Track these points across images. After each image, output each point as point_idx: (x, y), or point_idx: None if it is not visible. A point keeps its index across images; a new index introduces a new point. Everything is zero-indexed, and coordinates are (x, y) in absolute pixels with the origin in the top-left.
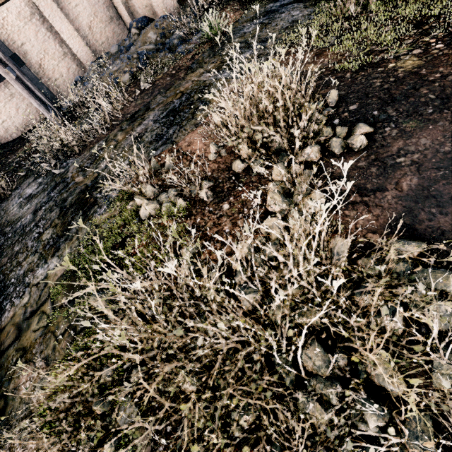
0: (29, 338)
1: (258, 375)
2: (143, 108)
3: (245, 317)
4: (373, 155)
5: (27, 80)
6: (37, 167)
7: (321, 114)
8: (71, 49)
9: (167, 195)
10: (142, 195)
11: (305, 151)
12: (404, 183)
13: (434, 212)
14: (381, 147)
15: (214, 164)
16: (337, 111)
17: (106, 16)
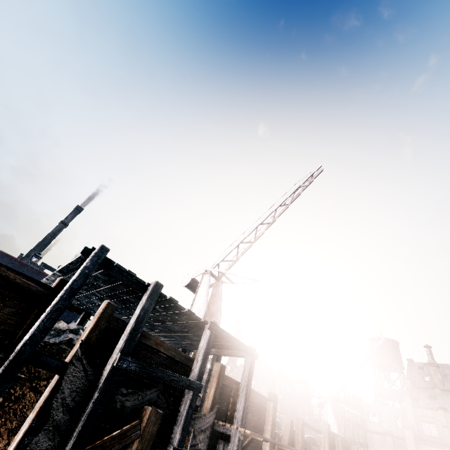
0: None
1: None
2: None
3: None
4: None
5: None
6: None
7: None
8: None
9: None
10: None
11: None
12: None
13: None
14: None
15: None
16: None
17: None
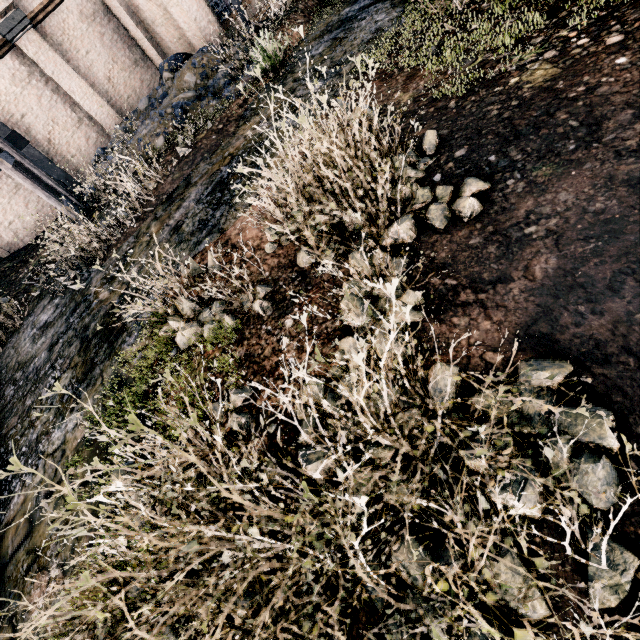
0: (42, 534)
1: (325, 597)
2: (183, 183)
3: (316, 495)
4: (491, 226)
5: (31, 166)
6: (53, 282)
7: (415, 168)
8: (88, 112)
9: (211, 312)
10: (178, 316)
11: (392, 230)
12: (537, 268)
13: (583, 312)
14: (502, 212)
15: (273, 258)
16: (438, 161)
17: (130, 60)
